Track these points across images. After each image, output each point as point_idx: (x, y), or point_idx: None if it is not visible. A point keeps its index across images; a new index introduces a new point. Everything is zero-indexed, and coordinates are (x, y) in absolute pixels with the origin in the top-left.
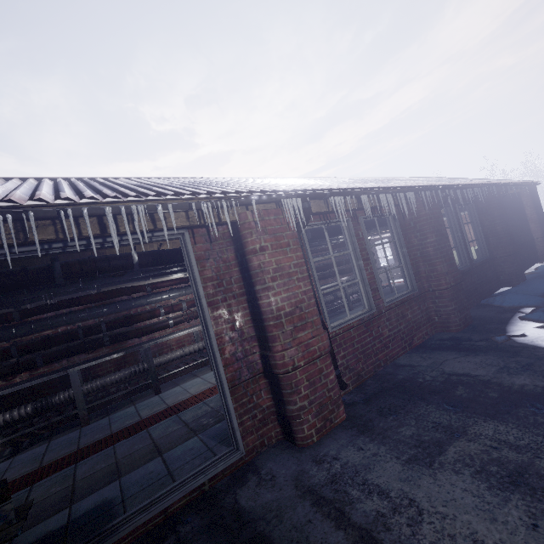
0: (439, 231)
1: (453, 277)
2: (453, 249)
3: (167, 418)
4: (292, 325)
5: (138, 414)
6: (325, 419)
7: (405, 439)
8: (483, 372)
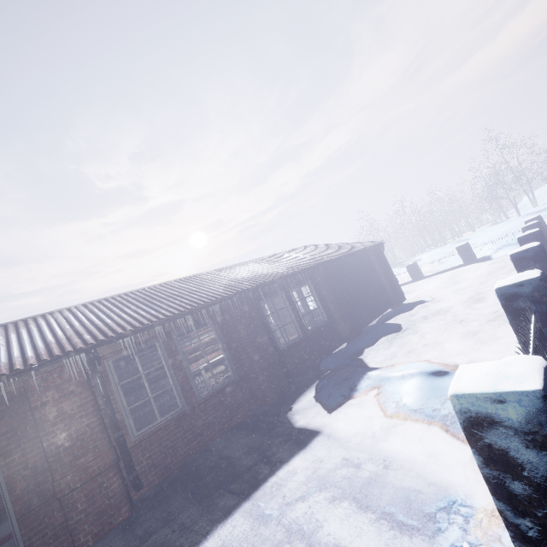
0: (252, 325)
1: (265, 360)
2: None
3: (9, 541)
4: (72, 456)
5: None
6: (104, 523)
7: (139, 532)
8: (238, 454)
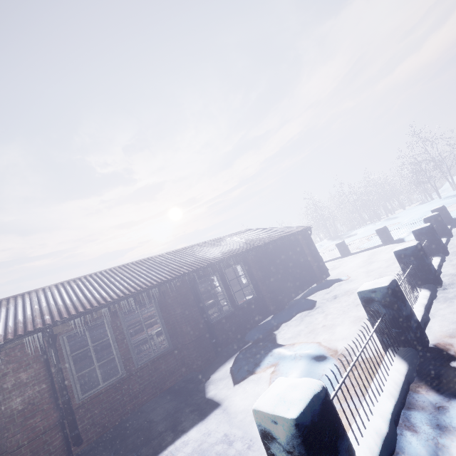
0: (186, 304)
1: (195, 333)
2: None
3: None
4: (23, 417)
5: None
6: None
7: None
8: (159, 418)
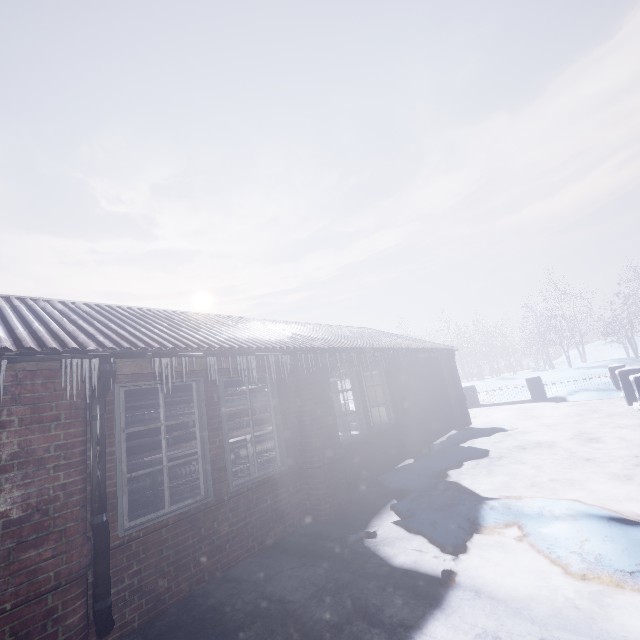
0: (321, 398)
1: (329, 453)
2: None
3: None
4: (16, 541)
5: None
6: None
7: None
8: (298, 596)
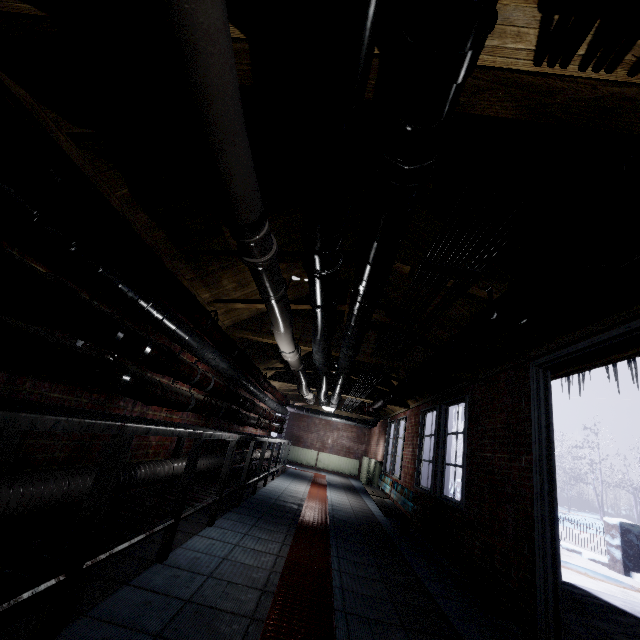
0: None
1: None
2: (310, 447)
3: (335, 617)
4: None
5: (217, 608)
6: None
7: (591, 636)
8: None
